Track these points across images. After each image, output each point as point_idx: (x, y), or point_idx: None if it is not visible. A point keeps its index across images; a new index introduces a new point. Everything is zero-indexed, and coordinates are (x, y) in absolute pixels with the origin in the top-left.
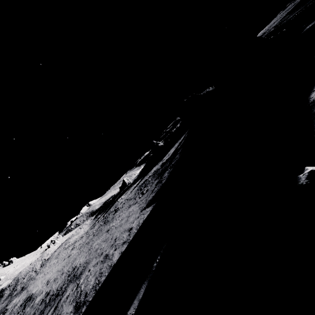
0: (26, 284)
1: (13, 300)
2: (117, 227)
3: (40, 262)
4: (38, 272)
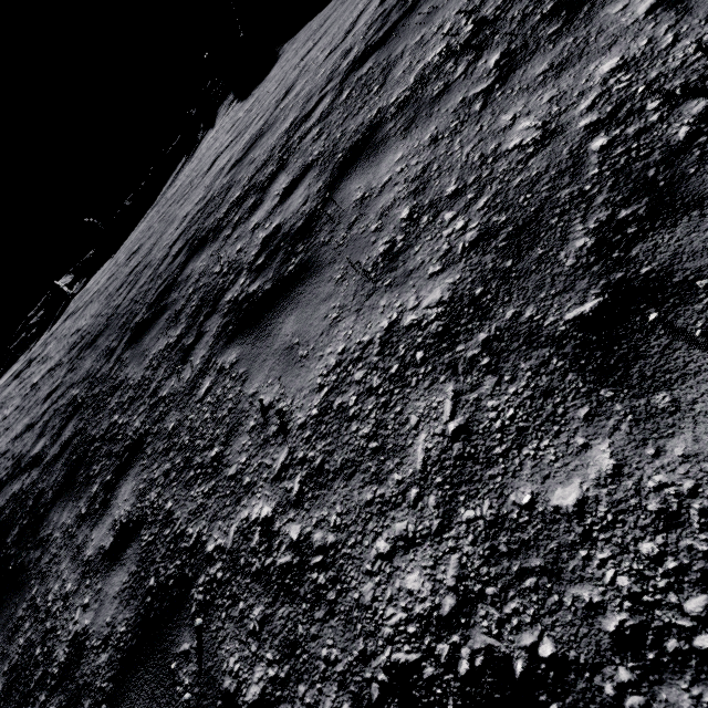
0: None
1: None
2: None
3: None
4: None
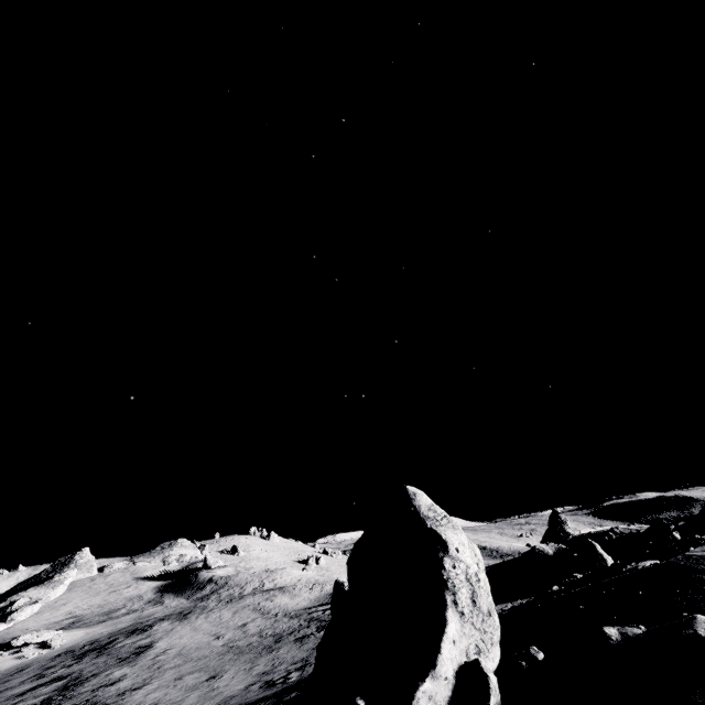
0: (193, 612)
1: (168, 620)
2: (182, 699)
3: (257, 583)
4: (214, 608)
